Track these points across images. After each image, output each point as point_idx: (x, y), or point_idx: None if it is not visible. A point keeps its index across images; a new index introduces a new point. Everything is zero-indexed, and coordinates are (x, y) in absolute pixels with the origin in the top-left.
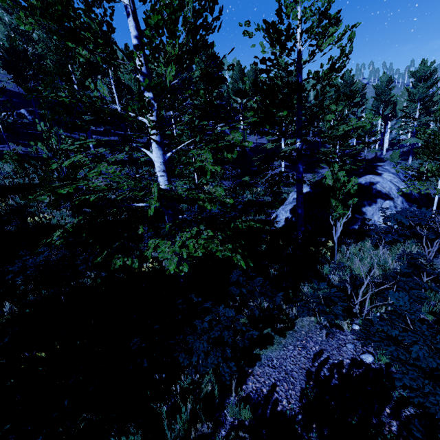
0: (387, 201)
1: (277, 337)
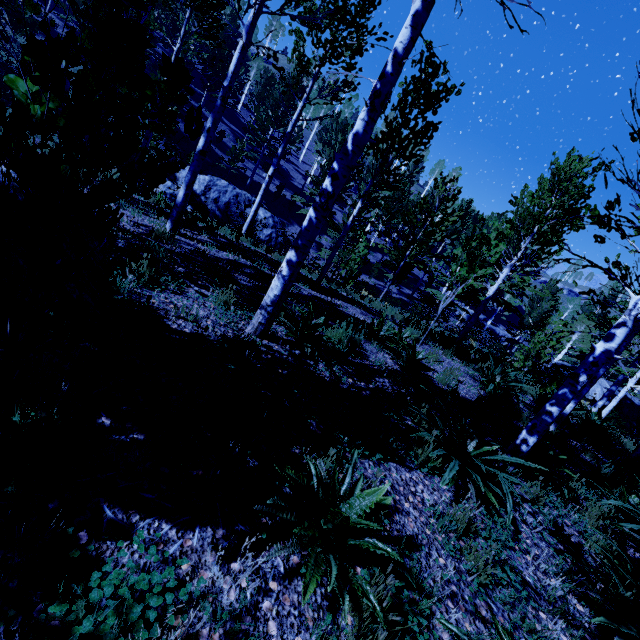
0: (171, 181)
1: None
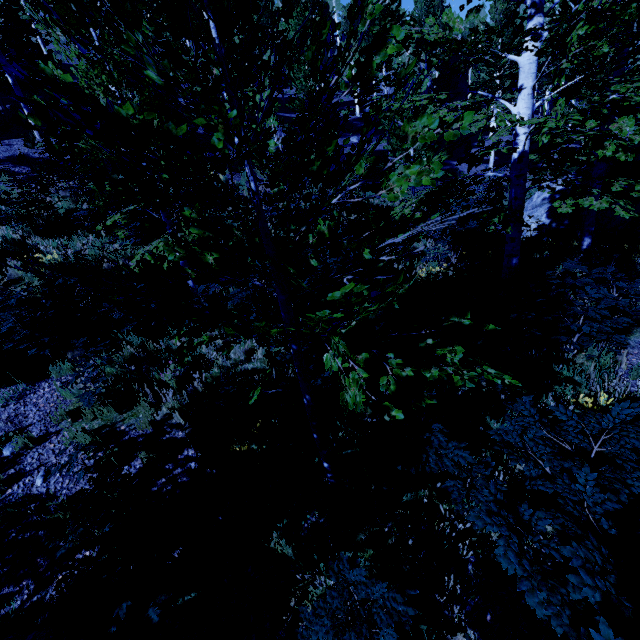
0: None
1: (633, 327)
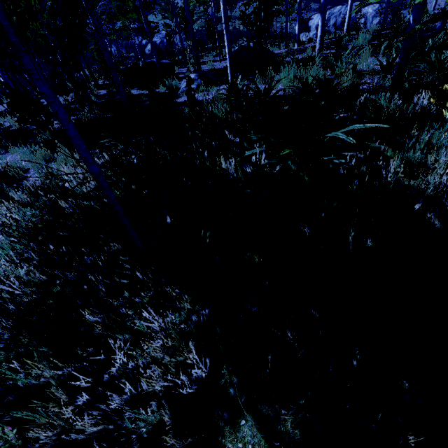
0: (307, 32)
1: None
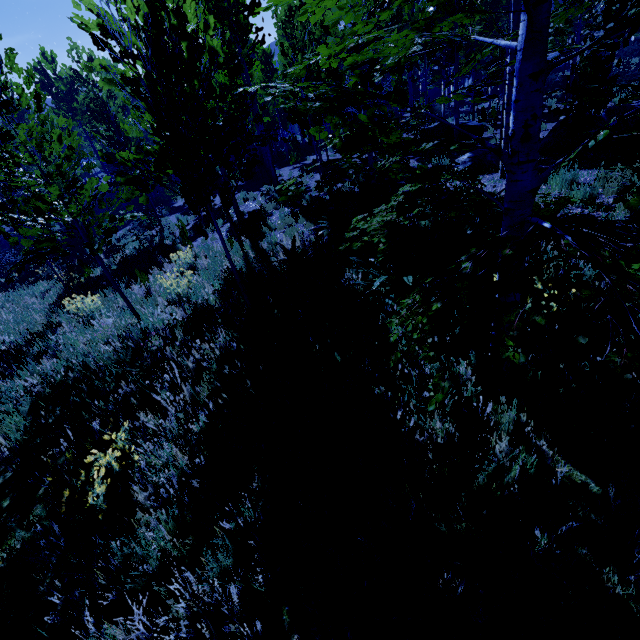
0: None
1: None
